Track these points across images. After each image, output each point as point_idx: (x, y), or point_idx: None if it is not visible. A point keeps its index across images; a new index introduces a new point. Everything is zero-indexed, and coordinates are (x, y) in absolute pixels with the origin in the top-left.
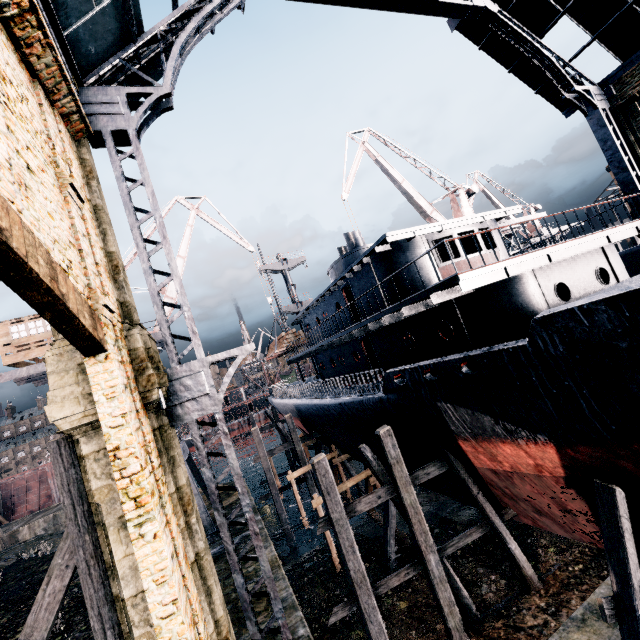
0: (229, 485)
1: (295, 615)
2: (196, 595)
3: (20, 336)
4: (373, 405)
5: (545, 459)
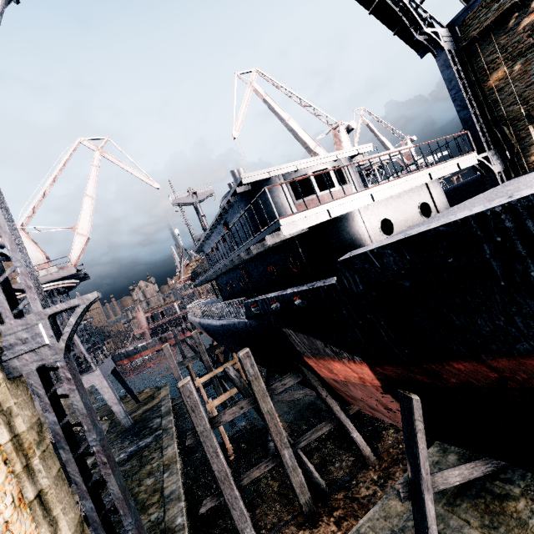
0: (156, 389)
1: (178, 506)
2: (32, 531)
3: None
4: (242, 328)
5: (364, 374)
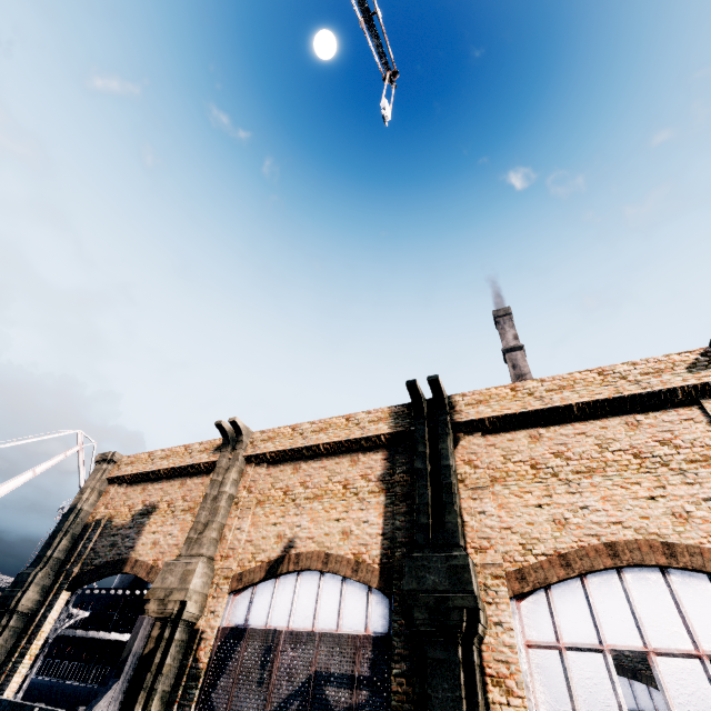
0: None
1: None
2: None
3: None
4: (83, 692)
5: None
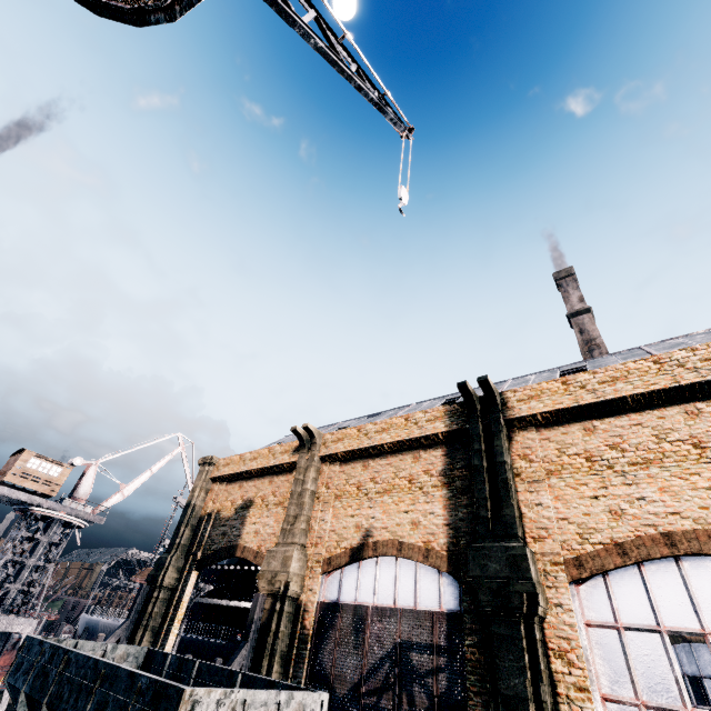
0: None
1: None
2: None
3: (32, 467)
4: (217, 647)
5: None
